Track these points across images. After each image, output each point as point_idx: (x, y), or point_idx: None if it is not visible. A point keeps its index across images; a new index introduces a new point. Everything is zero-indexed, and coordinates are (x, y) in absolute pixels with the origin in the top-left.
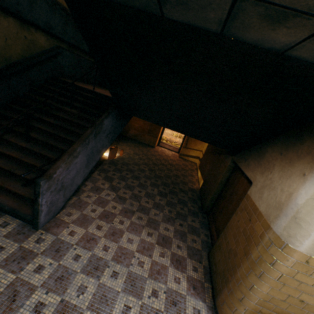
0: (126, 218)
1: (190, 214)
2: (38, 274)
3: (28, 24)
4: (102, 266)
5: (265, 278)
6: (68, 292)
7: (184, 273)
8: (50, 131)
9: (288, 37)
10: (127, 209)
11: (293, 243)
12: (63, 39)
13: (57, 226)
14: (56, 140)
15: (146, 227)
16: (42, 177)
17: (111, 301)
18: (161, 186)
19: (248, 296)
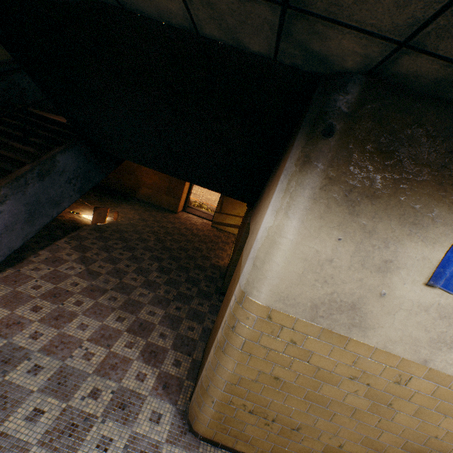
0: (89, 298)
1: (199, 296)
2: None
3: None
4: (18, 359)
5: (229, 349)
6: None
7: (157, 368)
8: None
9: (171, 2)
10: (96, 287)
11: (251, 293)
12: None
13: None
14: None
15: (119, 311)
16: None
17: (12, 404)
18: (167, 260)
19: (215, 381)
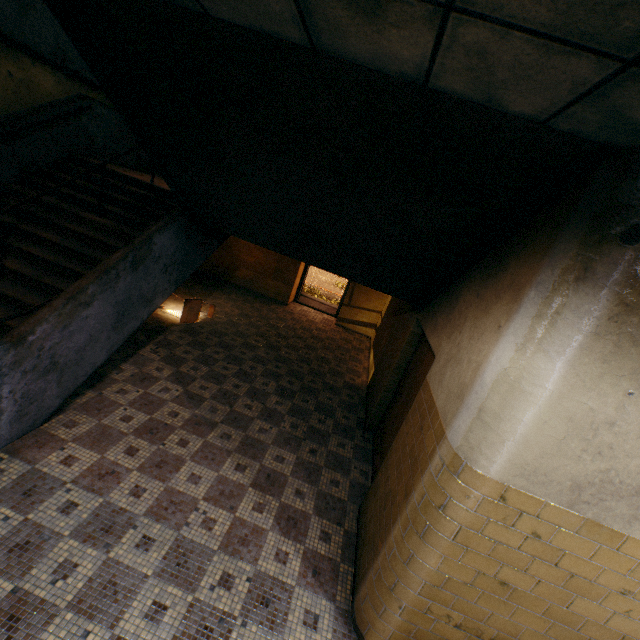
0: (195, 435)
1: (337, 432)
2: None
3: (16, 49)
4: (121, 526)
5: (432, 537)
6: (33, 575)
7: (299, 543)
8: (49, 258)
9: (409, 46)
10: (201, 418)
11: (475, 461)
12: (94, 83)
13: (39, 447)
14: (59, 276)
15: (236, 455)
16: (2, 340)
17: (125, 595)
18: (286, 377)
19: (406, 579)
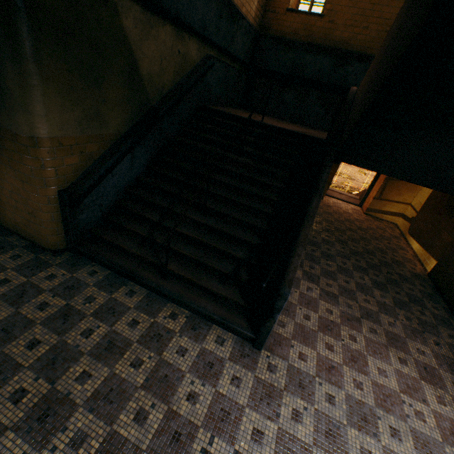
0: (354, 330)
1: (439, 323)
2: (298, 423)
3: (182, 30)
4: (369, 416)
5: None
6: None
7: None
8: (228, 196)
9: None
10: (347, 314)
11: None
12: (215, 43)
13: (279, 345)
14: (237, 210)
15: (391, 348)
16: (285, 286)
17: None
18: (369, 270)
19: None
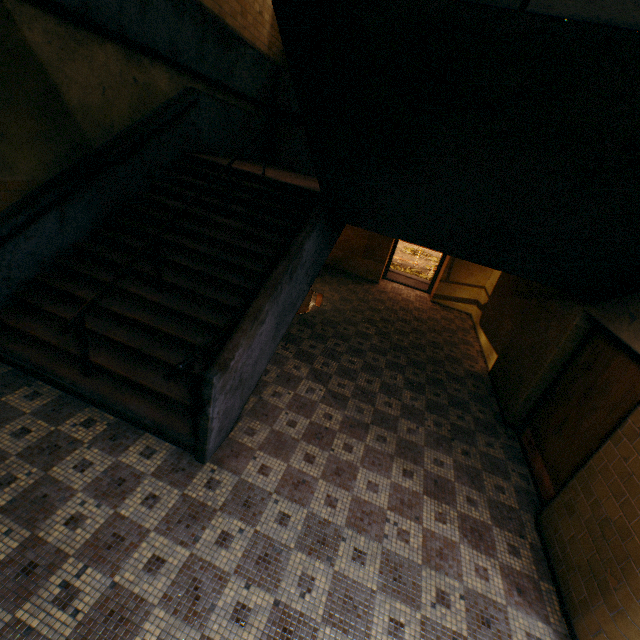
0: (354, 438)
1: (480, 430)
2: (223, 548)
3: (138, 52)
4: (331, 538)
5: None
6: (283, 587)
7: (492, 557)
8: (197, 268)
9: None
10: (352, 419)
11: None
12: (199, 74)
13: (235, 456)
14: (208, 286)
15: (398, 459)
16: (214, 369)
17: (363, 610)
18: (409, 368)
19: None
